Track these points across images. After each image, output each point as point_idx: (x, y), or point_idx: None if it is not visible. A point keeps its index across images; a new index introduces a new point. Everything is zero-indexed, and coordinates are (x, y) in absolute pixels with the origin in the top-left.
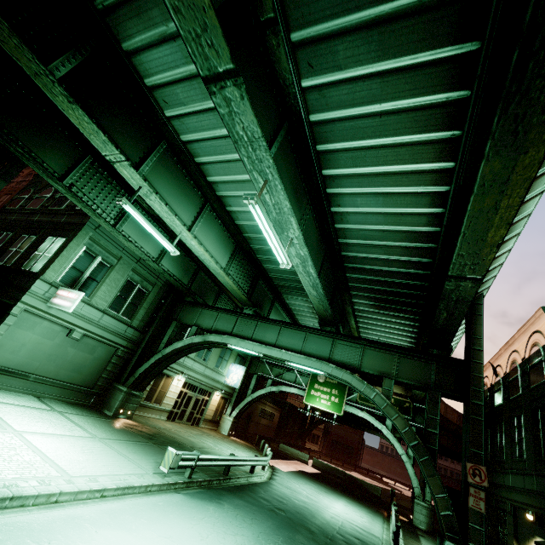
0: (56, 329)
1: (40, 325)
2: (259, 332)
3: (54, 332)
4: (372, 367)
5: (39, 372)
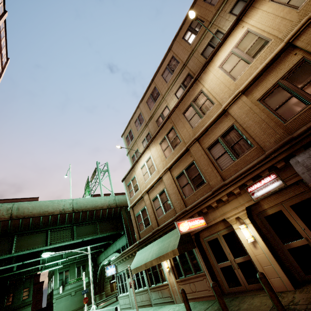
0: (67, 297)
1: (63, 299)
2: (107, 254)
3: (67, 298)
4: (120, 246)
5: (71, 310)
